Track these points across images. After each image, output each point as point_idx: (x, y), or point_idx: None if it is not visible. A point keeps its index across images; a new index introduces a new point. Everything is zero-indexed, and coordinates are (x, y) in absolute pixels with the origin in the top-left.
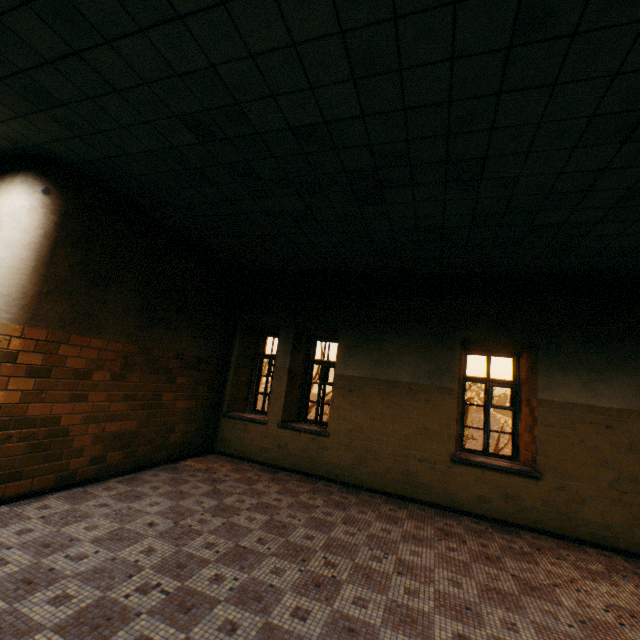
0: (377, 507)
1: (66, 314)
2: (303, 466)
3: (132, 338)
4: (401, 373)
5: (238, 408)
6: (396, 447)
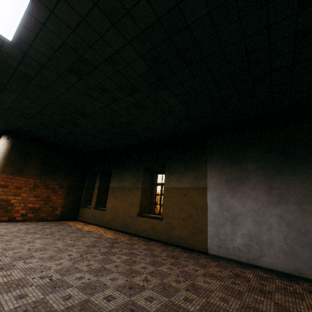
0: (106, 233)
1: (13, 170)
2: (98, 222)
3: (38, 177)
4: (127, 183)
5: (88, 204)
6: (123, 212)
